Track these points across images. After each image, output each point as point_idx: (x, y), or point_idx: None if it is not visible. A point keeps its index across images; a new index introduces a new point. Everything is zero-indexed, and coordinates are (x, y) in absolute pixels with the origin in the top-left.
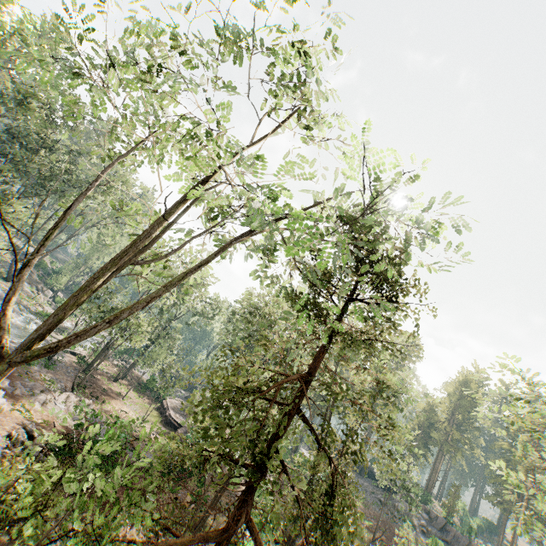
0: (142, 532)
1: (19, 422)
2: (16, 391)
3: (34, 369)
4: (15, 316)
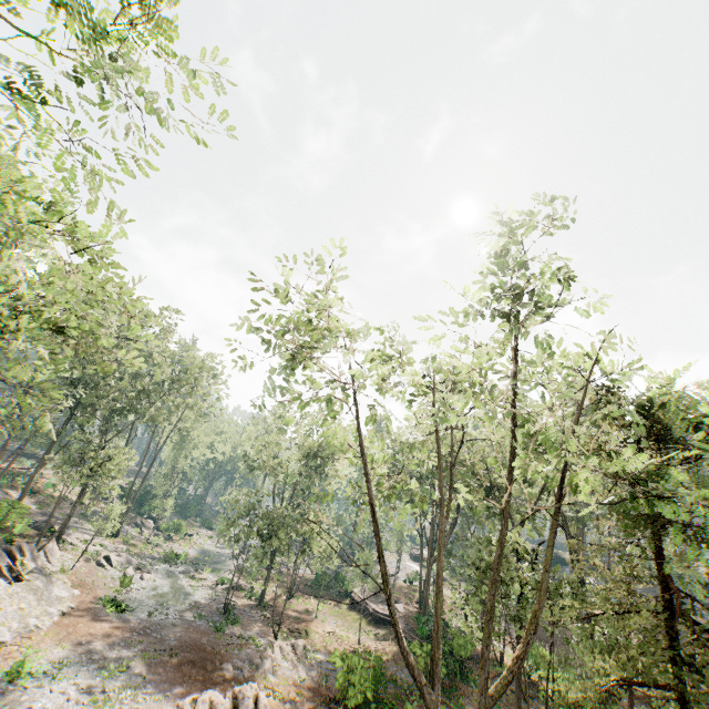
0: None
1: None
2: (243, 672)
3: (227, 634)
4: (154, 576)
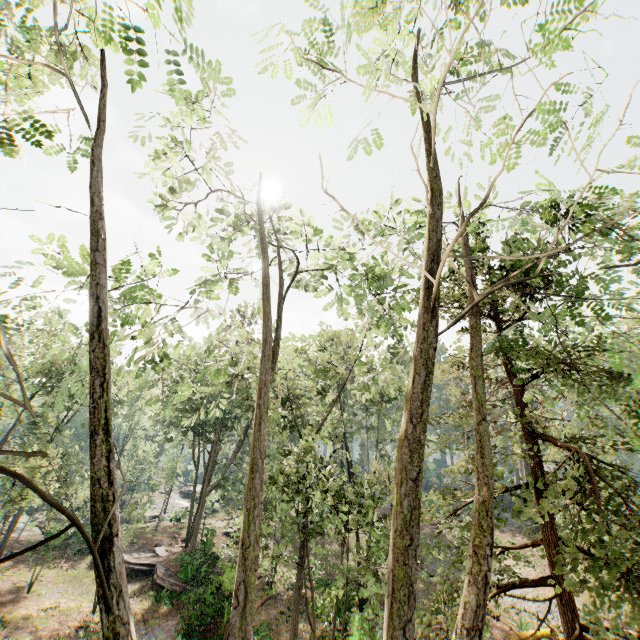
0: None
1: None
2: None
3: None
4: None
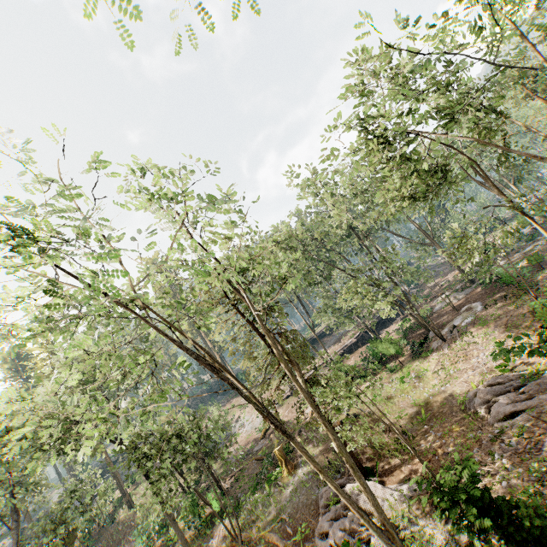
0: None
1: None
2: None
3: None
4: None
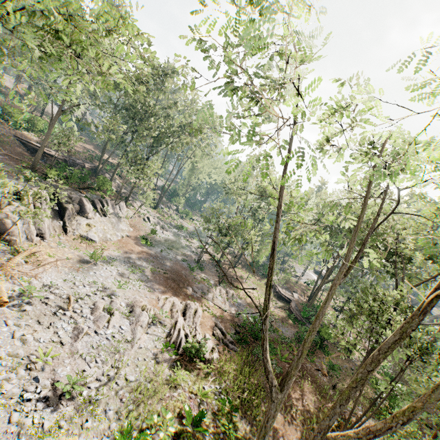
0: (311, 401)
1: (210, 320)
2: (197, 294)
3: (195, 273)
4: (169, 233)
